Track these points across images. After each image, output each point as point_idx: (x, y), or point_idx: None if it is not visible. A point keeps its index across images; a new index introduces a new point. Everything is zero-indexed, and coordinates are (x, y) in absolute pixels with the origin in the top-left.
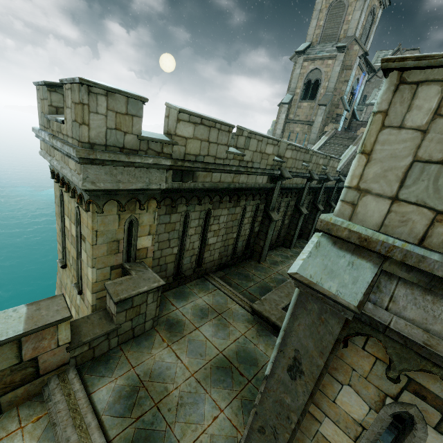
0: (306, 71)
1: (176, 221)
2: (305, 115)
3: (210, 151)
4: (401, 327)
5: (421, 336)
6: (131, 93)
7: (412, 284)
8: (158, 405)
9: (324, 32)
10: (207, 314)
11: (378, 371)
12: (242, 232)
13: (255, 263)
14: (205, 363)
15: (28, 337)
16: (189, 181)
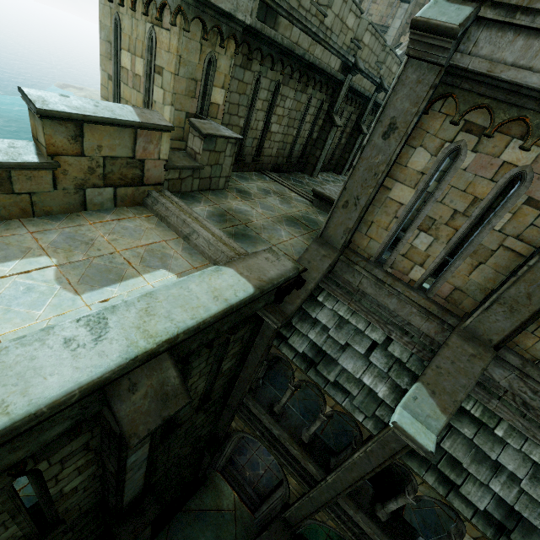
0: None
1: (248, 82)
2: (380, 16)
3: None
4: (475, 66)
5: (486, 67)
6: None
7: (492, 28)
8: (246, 225)
9: None
10: (270, 193)
11: (446, 125)
12: (302, 132)
13: (308, 176)
14: (277, 216)
15: (141, 132)
16: (271, 26)
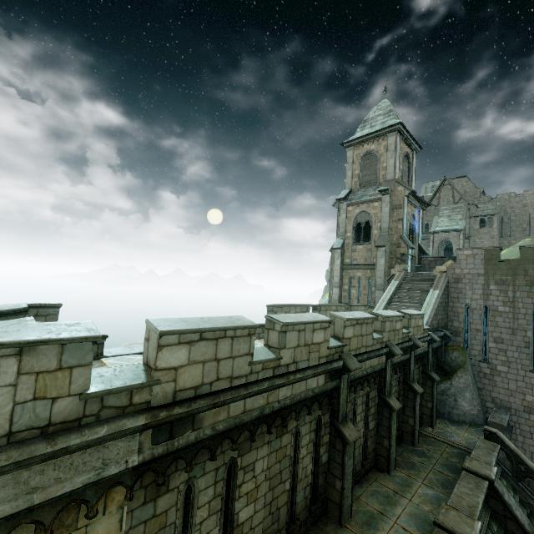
0: (352, 215)
1: (167, 506)
2: (363, 259)
3: (221, 371)
4: None
5: None
6: (68, 337)
7: None
8: None
9: (362, 179)
10: None
11: None
12: (300, 473)
13: (334, 527)
14: None
15: None
16: (186, 431)
